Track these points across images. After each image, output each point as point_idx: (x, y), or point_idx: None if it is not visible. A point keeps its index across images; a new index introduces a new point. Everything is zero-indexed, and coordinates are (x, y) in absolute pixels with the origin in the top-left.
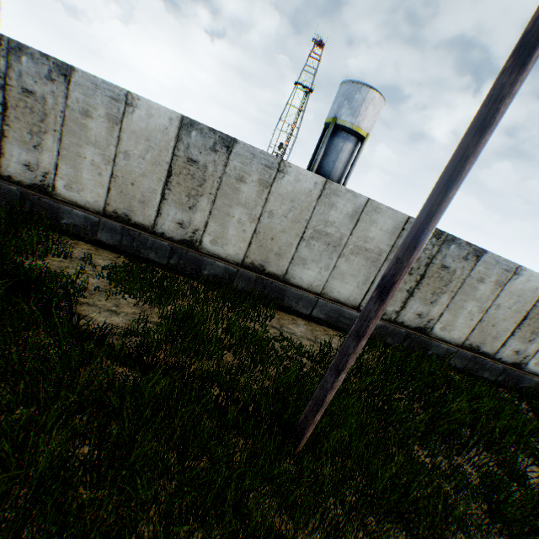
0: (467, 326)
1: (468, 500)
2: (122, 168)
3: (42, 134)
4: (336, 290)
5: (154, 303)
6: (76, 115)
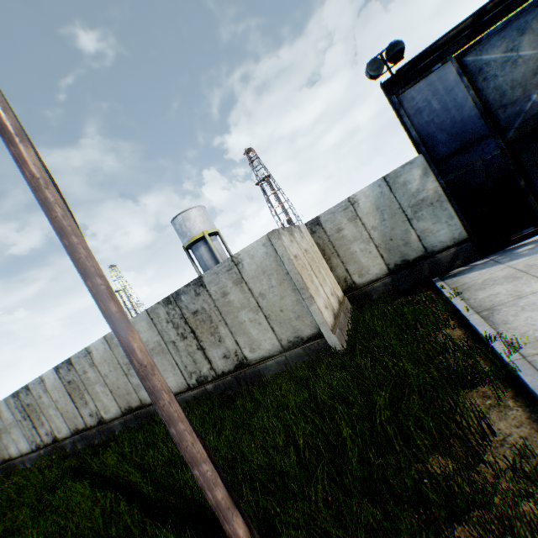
0: (63, 421)
1: None
2: None
3: None
4: (24, 448)
5: None
6: None
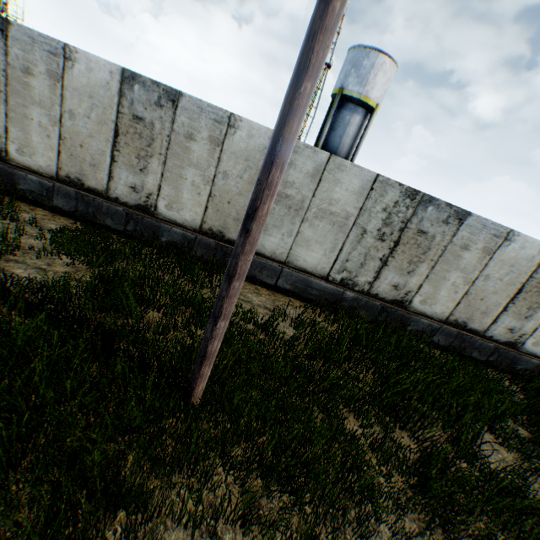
0: (452, 299)
1: (392, 473)
2: (70, 130)
3: None
4: (301, 259)
5: (92, 264)
6: (18, 74)
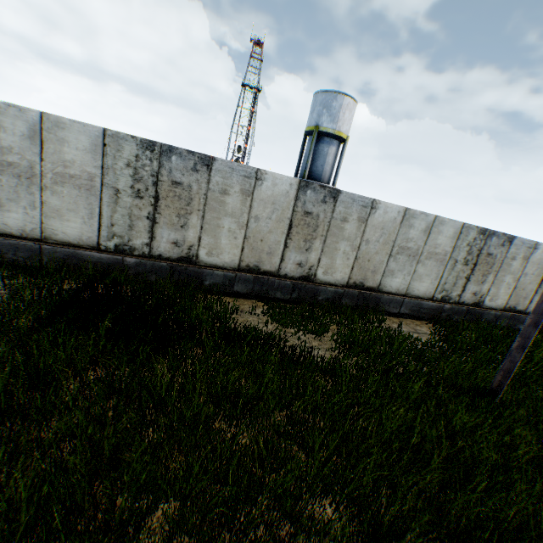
0: (506, 294)
1: None
2: (253, 230)
3: (187, 215)
4: (416, 289)
5: (322, 333)
6: (215, 195)
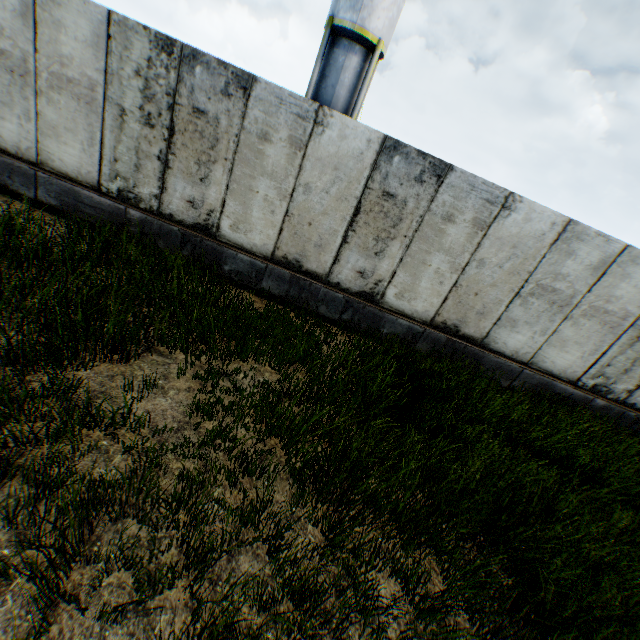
0: (271, 224)
1: None
2: None
3: None
4: (58, 158)
5: None
6: None
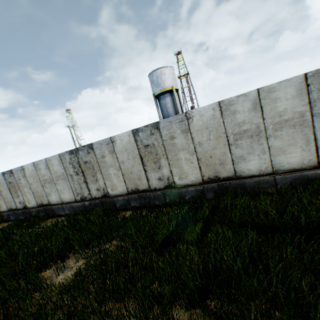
0: (121, 181)
1: None
2: (4, 195)
3: None
4: (65, 198)
5: None
6: None
